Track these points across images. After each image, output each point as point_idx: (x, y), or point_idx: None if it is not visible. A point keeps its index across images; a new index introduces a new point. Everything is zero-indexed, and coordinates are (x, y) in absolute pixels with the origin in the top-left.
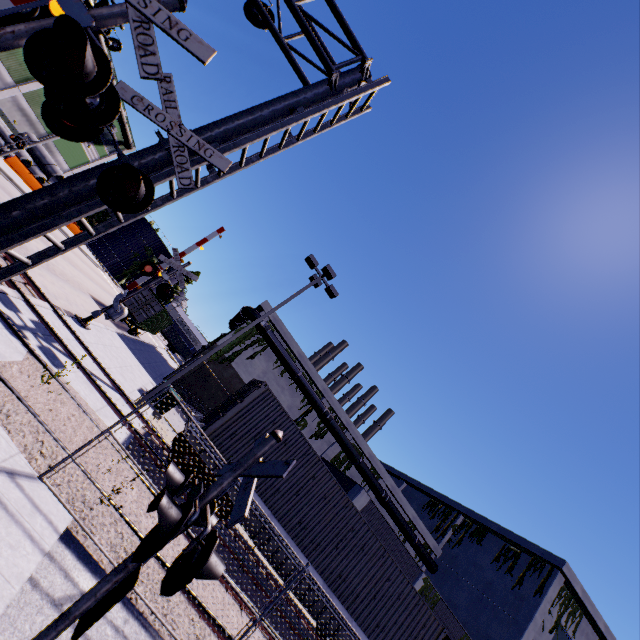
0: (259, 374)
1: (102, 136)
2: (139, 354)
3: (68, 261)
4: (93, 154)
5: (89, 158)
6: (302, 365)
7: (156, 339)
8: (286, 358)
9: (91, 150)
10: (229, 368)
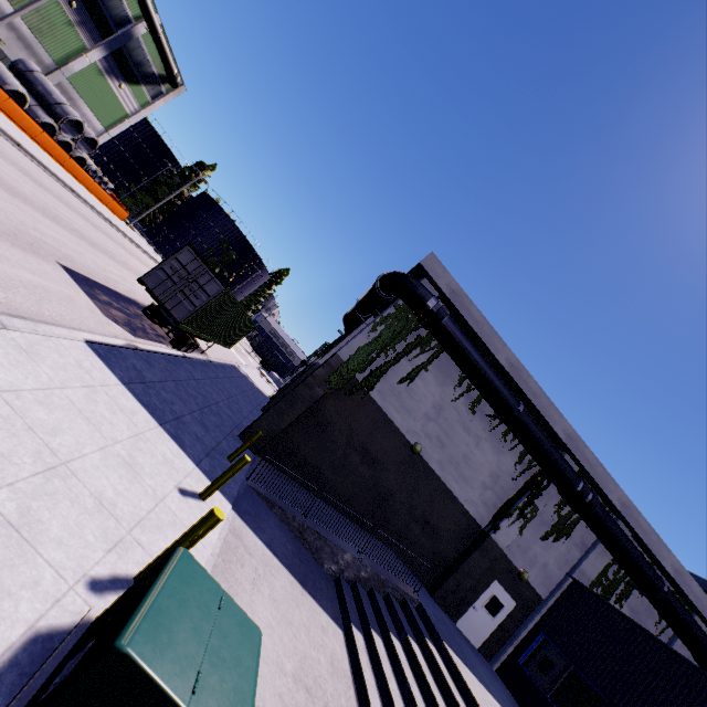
0: (427, 411)
1: (135, 67)
2: (174, 391)
3: (33, 208)
4: (130, 102)
5: (126, 109)
6: (516, 387)
7: (244, 356)
8: (488, 375)
9: (125, 94)
10: (366, 403)
